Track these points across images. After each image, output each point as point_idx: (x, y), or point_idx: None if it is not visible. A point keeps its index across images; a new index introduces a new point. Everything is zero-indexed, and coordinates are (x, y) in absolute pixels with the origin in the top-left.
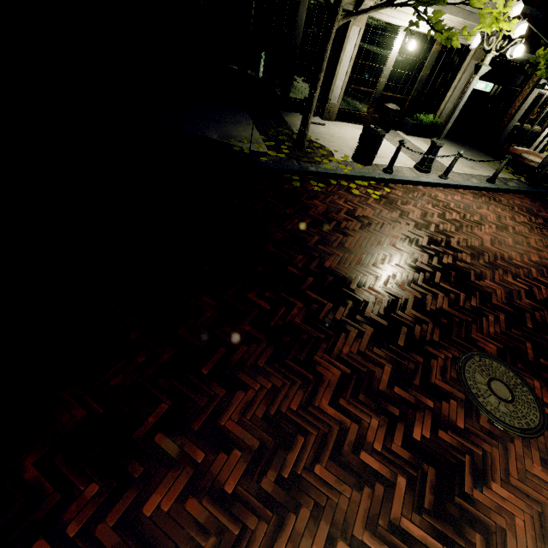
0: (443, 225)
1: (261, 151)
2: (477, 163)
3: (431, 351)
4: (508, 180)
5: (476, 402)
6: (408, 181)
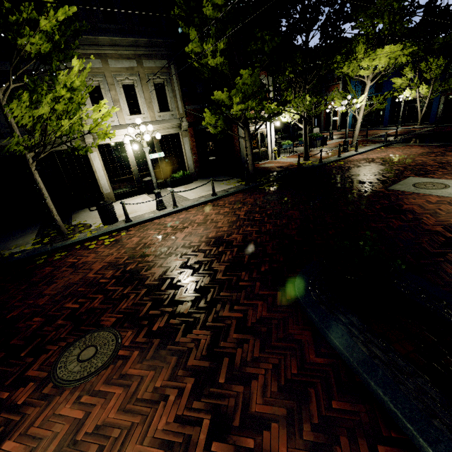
0: (152, 241)
1: (24, 249)
2: (216, 186)
3: (49, 348)
4: (231, 188)
5: (54, 374)
6: (144, 221)
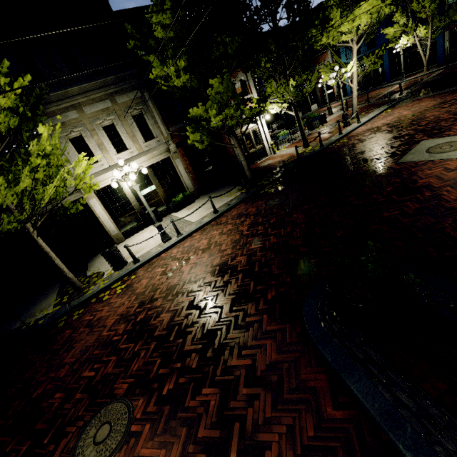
0: (159, 281)
1: (46, 313)
2: (217, 201)
3: (68, 430)
4: (233, 199)
5: None
6: (152, 258)
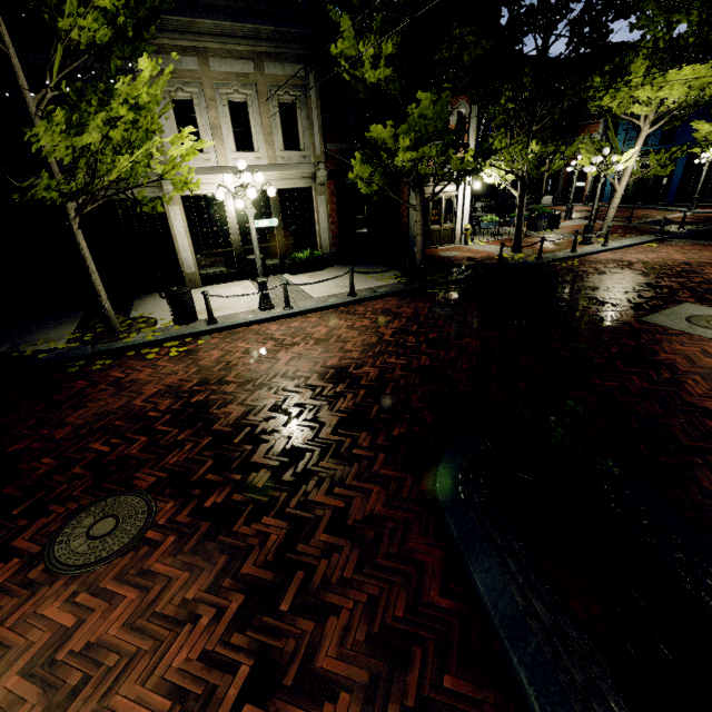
0: (239, 360)
1: (54, 347)
2: (359, 280)
3: (53, 509)
4: (383, 286)
5: (49, 552)
6: (236, 325)
